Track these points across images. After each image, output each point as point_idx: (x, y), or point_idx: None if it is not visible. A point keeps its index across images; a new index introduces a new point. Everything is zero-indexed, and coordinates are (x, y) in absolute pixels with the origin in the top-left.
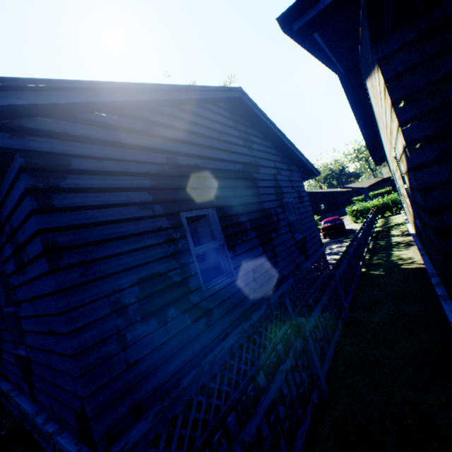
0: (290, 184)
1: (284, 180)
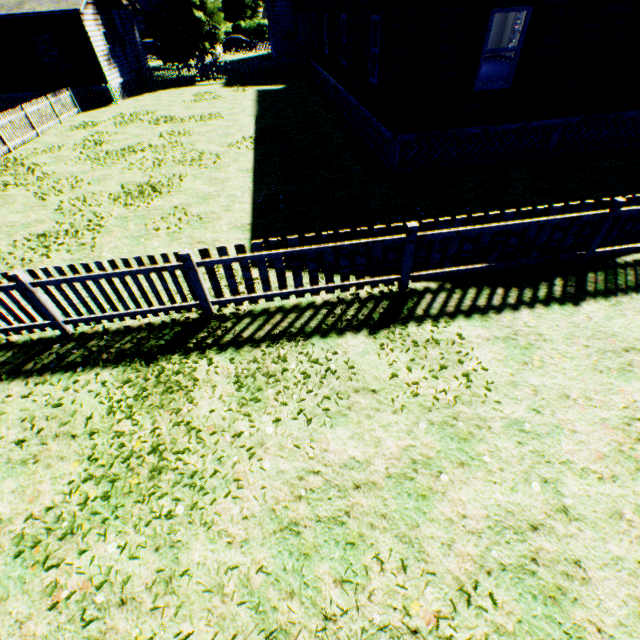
0: None
1: None
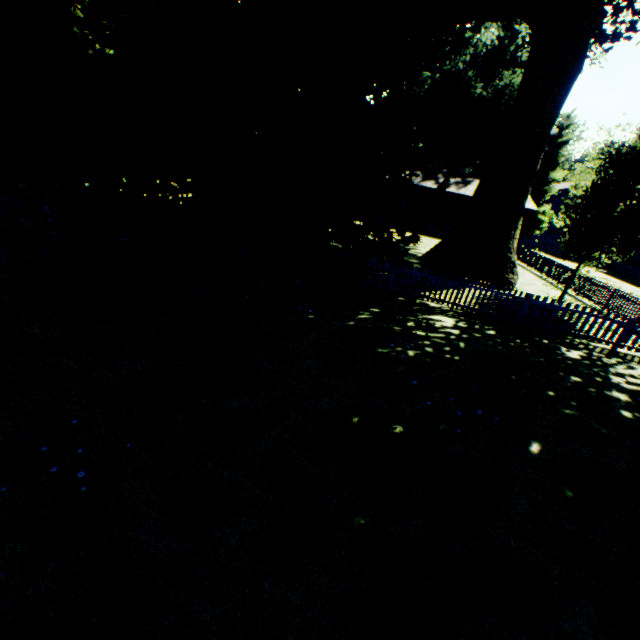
0: None
1: None
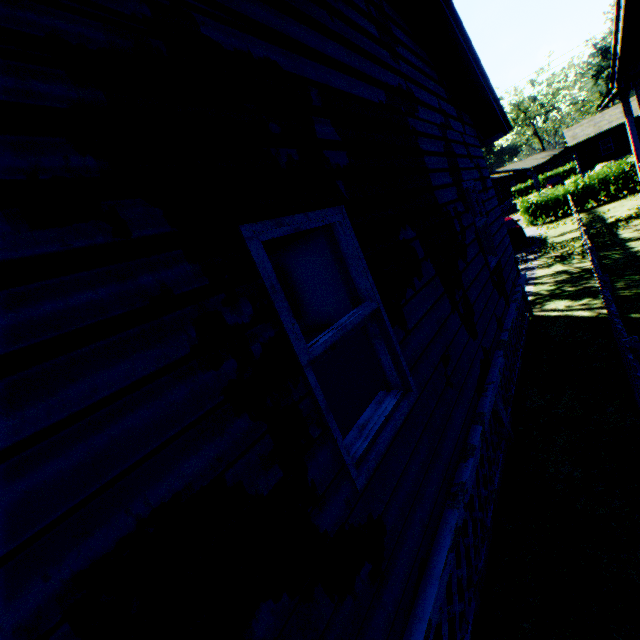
0: (466, 151)
1: (457, 141)
